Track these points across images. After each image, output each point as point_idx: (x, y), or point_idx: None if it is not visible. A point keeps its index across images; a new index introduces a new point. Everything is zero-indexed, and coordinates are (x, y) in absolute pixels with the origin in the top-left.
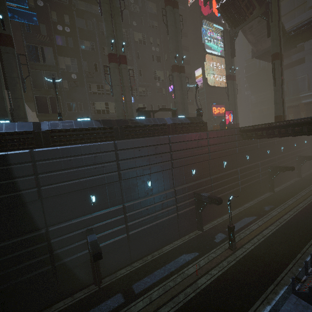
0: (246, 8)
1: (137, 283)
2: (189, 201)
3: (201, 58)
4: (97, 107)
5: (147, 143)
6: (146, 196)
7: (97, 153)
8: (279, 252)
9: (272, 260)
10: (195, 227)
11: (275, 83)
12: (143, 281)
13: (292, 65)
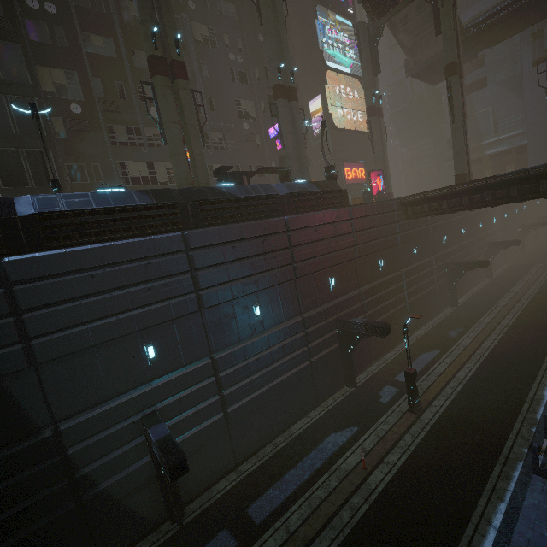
0: None
1: (255, 504)
2: (328, 335)
3: (319, 78)
4: (132, 172)
5: (248, 233)
6: (253, 335)
7: (150, 259)
8: (492, 406)
9: (486, 421)
10: (341, 382)
11: (454, 117)
12: (266, 496)
13: (467, 91)
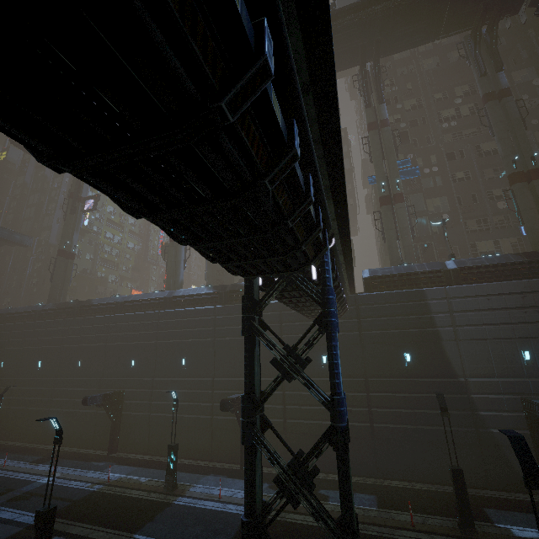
0: None
1: None
2: None
3: None
4: (481, 249)
5: None
6: None
7: (525, 294)
8: None
9: None
10: None
11: None
12: None
13: None
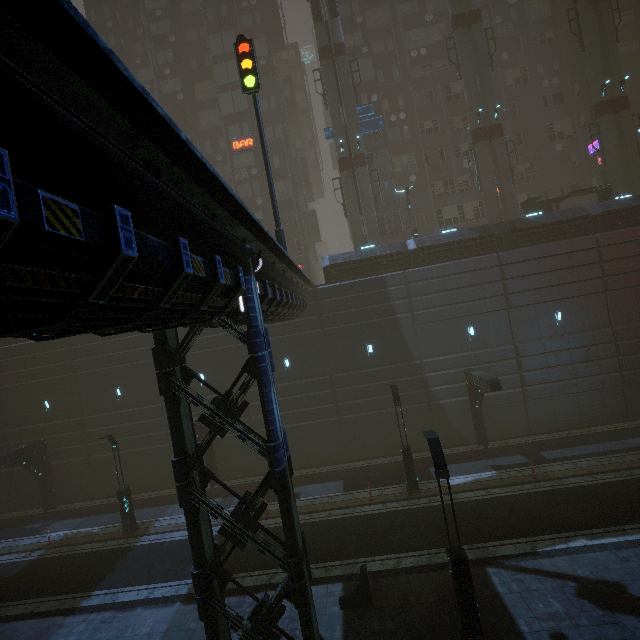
0: None
1: (546, 452)
2: None
3: None
4: (446, 215)
5: (553, 251)
6: (553, 336)
7: (474, 272)
8: None
9: None
10: None
11: None
12: (557, 451)
13: None
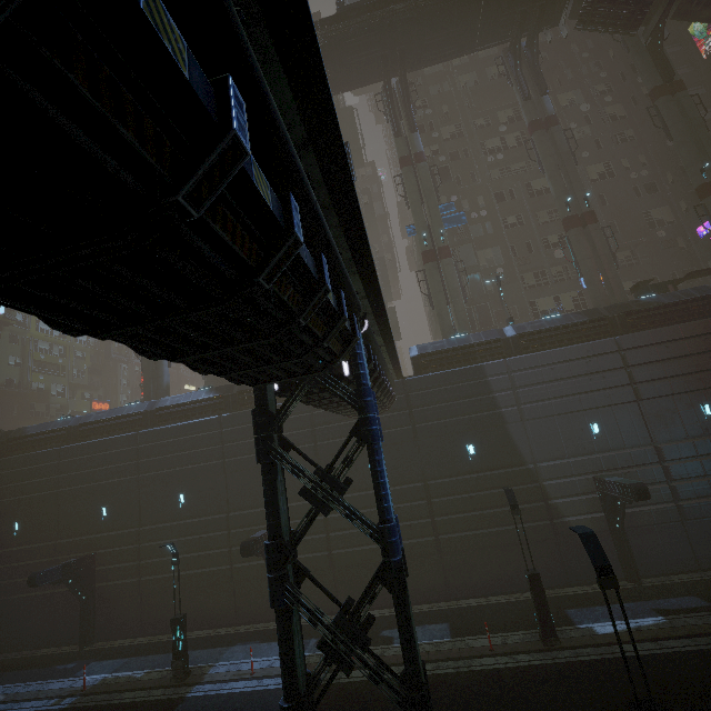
0: None
1: None
2: None
3: None
4: (541, 307)
5: (682, 333)
6: (704, 435)
7: (589, 358)
8: None
9: None
10: None
11: None
12: None
13: None
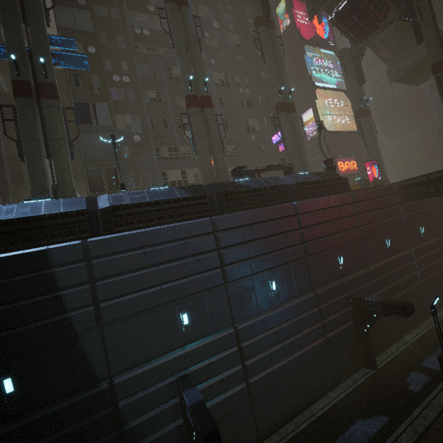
0: (376, 10)
1: None
2: (342, 312)
3: (310, 96)
4: (171, 178)
5: (263, 217)
6: (270, 308)
7: (186, 239)
8: None
9: None
10: (359, 362)
11: None
12: None
13: None
